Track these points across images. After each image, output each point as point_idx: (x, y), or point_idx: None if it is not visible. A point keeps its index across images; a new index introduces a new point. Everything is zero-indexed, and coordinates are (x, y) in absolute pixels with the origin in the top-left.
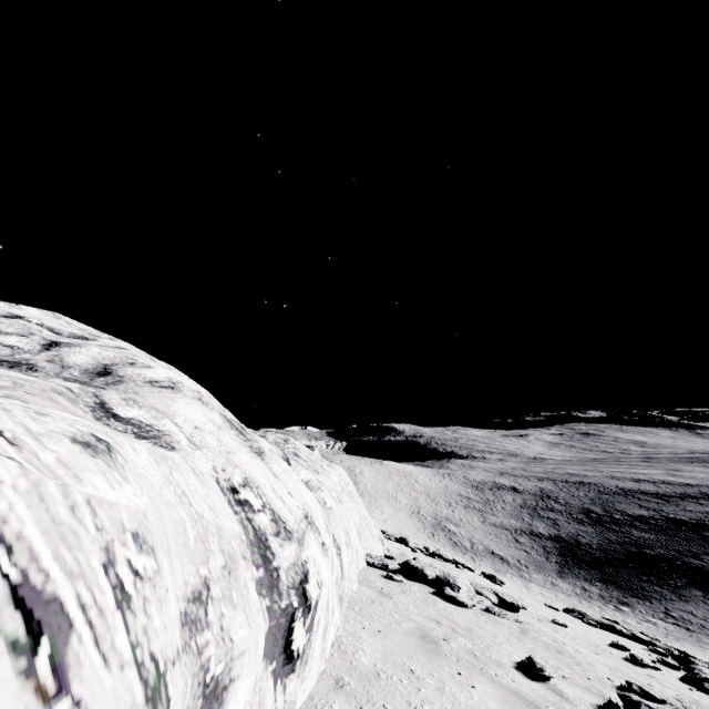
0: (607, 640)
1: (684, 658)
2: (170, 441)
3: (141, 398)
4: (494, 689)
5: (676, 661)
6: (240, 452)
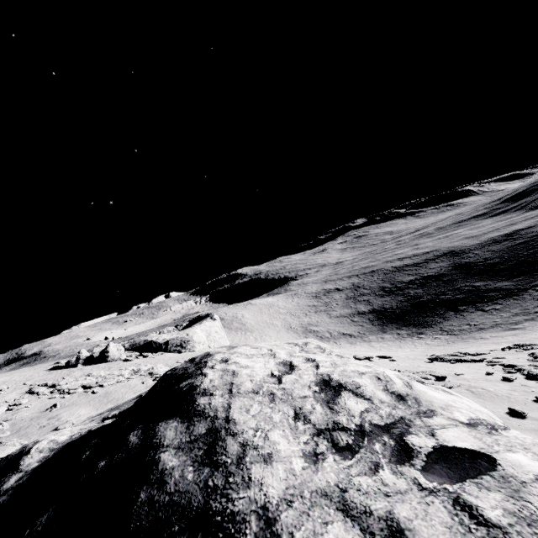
0: (477, 371)
1: (511, 365)
2: (494, 423)
3: (435, 403)
4: (531, 433)
5: (509, 368)
6: (461, 400)
